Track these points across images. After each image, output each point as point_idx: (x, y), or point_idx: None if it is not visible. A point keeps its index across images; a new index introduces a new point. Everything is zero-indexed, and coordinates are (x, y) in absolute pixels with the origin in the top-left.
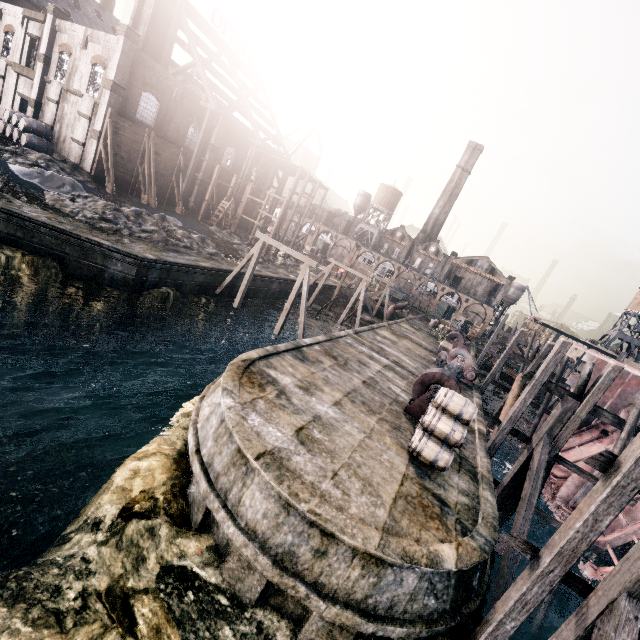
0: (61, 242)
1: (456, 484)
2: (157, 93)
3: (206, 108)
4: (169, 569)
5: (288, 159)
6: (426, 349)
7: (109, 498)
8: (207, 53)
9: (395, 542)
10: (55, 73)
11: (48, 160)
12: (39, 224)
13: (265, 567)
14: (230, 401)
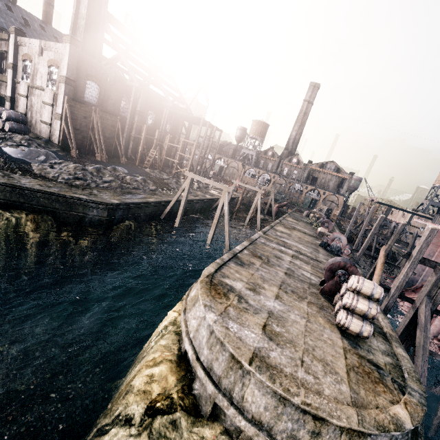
0: (52, 201)
1: (377, 347)
2: (97, 80)
3: (131, 86)
4: None
5: (190, 113)
6: (310, 235)
7: (134, 399)
8: (125, 46)
9: (367, 415)
10: (22, 75)
11: (28, 140)
12: (35, 191)
13: None
14: (213, 315)
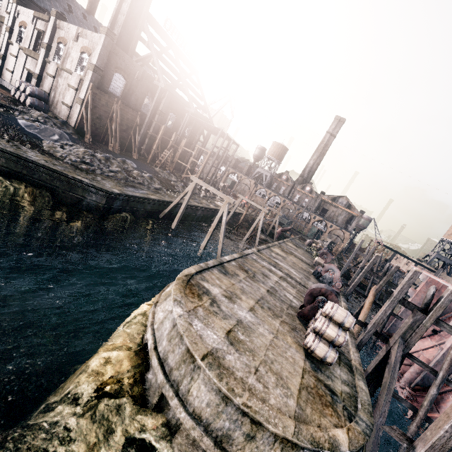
0: (53, 178)
1: (339, 375)
2: (124, 74)
3: (158, 86)
4: (132, 441)
5: (211, 122)
6: (305, 263)
7: (86, 379)
8: (160, 48)
9: (305, 429)
10: (53, 56)
11: (45, 117)
12: (39, 165)
13: (208, 447)
14: (180, 310)
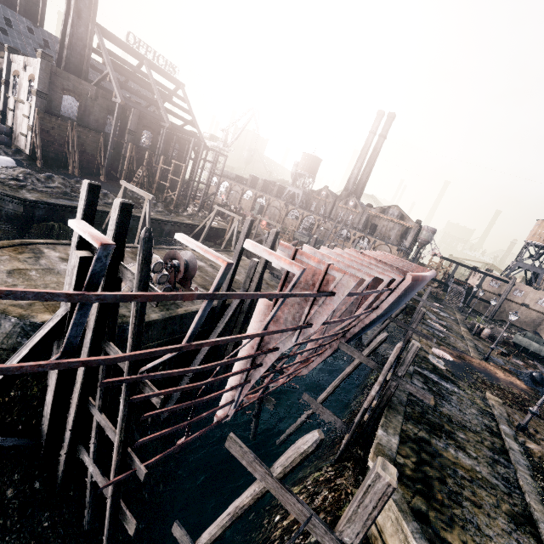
0: None
1: None
2: (75, 95)
3: (117, 103)
4: None
5: (200, 137)
6: None
7: None
8: (125, 64)
9: (4, 306)
10: (12, 91)
11: None
12: None
13: None
14: None
